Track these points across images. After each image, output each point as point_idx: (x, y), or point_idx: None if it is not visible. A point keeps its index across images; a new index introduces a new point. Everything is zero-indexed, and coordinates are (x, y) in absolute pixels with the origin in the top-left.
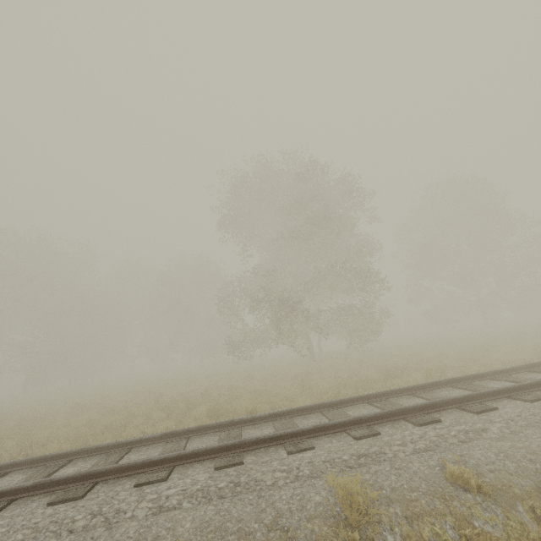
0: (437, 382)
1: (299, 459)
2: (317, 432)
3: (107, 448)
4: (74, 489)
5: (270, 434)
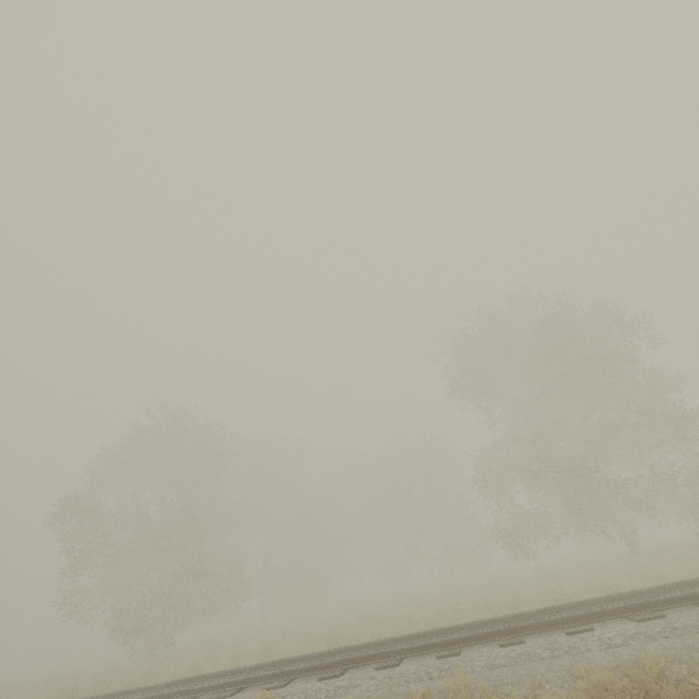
0: None
1: None
2: None
3: (490, 623)
4: (509, 639)
5: (677, 594)
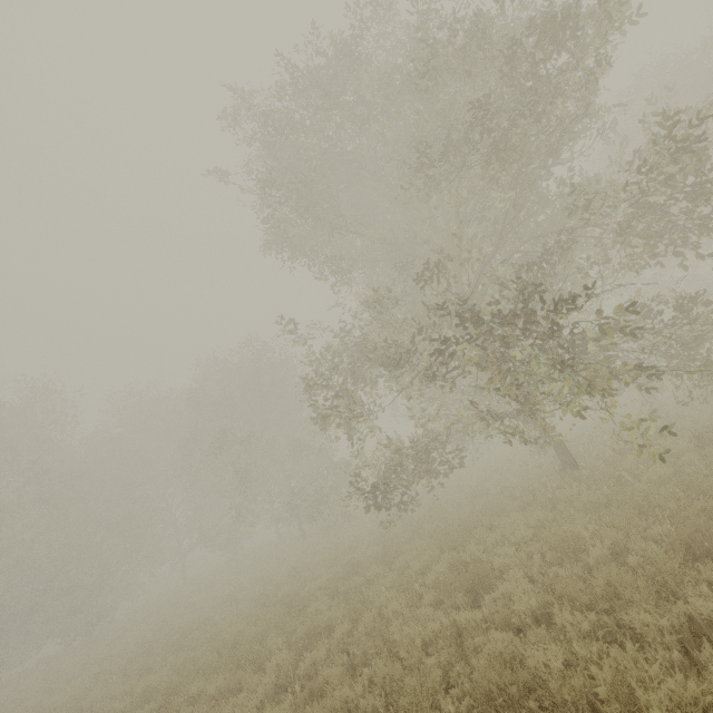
0: None
1: None
2: None
3: None
4: None
5: None
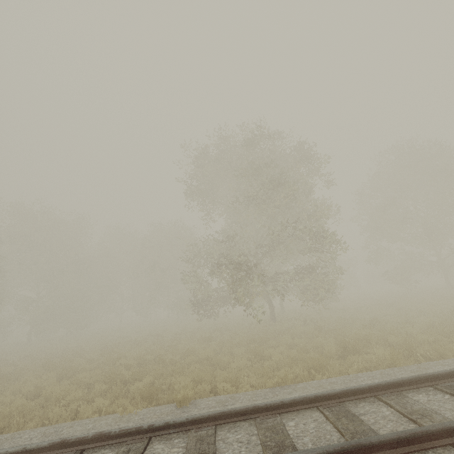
0: (410, 379)
1: None
2: None
3: None
4: None
5: None
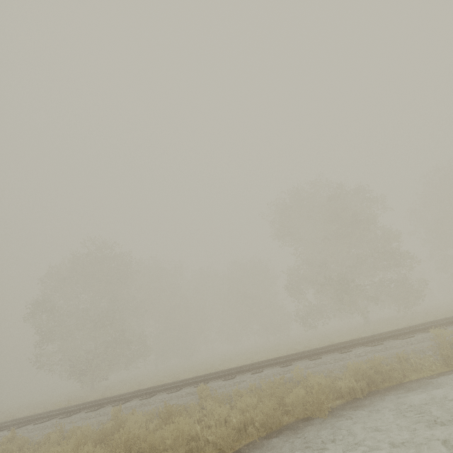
0: None
1: (409, 339)
2: (411, 333)
3: (302, 353)
4: (314, 357)
5: (388, 335)
